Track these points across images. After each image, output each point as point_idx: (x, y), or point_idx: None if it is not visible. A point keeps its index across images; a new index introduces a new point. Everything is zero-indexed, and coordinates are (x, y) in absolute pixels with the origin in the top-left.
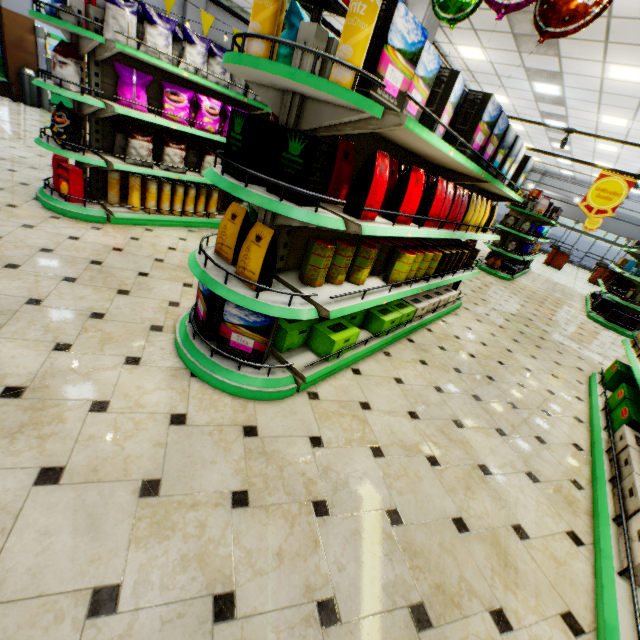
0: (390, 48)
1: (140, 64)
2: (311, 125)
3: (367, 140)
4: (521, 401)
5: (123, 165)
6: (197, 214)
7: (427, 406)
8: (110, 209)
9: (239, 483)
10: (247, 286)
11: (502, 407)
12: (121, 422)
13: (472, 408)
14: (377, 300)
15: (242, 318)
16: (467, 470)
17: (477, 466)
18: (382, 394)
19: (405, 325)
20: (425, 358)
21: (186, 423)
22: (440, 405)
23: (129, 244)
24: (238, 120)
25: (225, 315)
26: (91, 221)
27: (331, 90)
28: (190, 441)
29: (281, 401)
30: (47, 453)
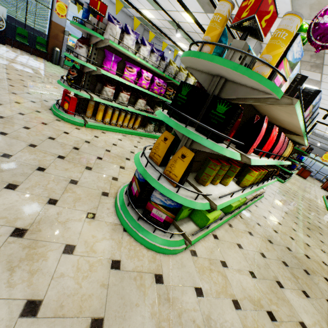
0: (285, 59)
1: (116, 52)
2: (228, 96)
3: (245, 106)
4: (310, 269)
5: (98, 99)
6: (128, 127)
7: (259, 268)
8: (86, 119)
9: (154, 326)
10: (169, 182)
11: (301, 273)
12: (81, 263)
13: (284, 272)
14: (237, 197)
15: (162, 201)
16: (294, 326)
17: (299, 323)
18: (232, 255)
19: (239, 208)
20: (251, 230)
21: (120, 268)
22: (266, 267)
23: (93, 139)
24: (185, 88)
25: (152, 197)
26: (76, 124)
27: (259, 79)
28: (122, 284)
29: (175, 255)
30: (32, 286)
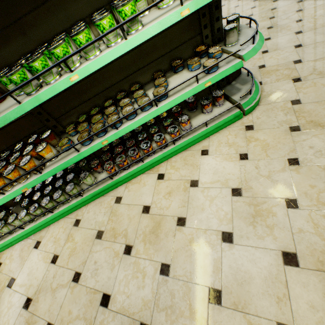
0: None
1: None
2: None
3: None
4: None
5: None
6: None
7: None
8: None
9: None
10: None
11: None
12: None
13: None
14: None
15: None
16: None
17: None
18: None
19: None
20: None
21: None
22: None
23: None
24: None
25: None
26: None
27: None
28: None
29: None
30: None
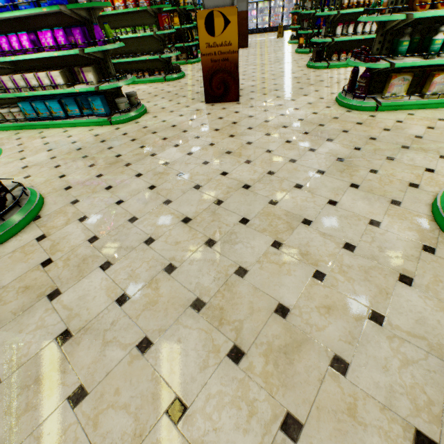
0: None
1: None
2: None
3: None
4: None
5: None
6: None
7: None
8: None
9: None
10: None
11: None
12: None
13: None
14: None
15: None
16: None
17: None
18: None
19: None
20: None
21: None
22: None
23: None
24: None
25: None
26: None
27: None
28: None
29: None
30: None
